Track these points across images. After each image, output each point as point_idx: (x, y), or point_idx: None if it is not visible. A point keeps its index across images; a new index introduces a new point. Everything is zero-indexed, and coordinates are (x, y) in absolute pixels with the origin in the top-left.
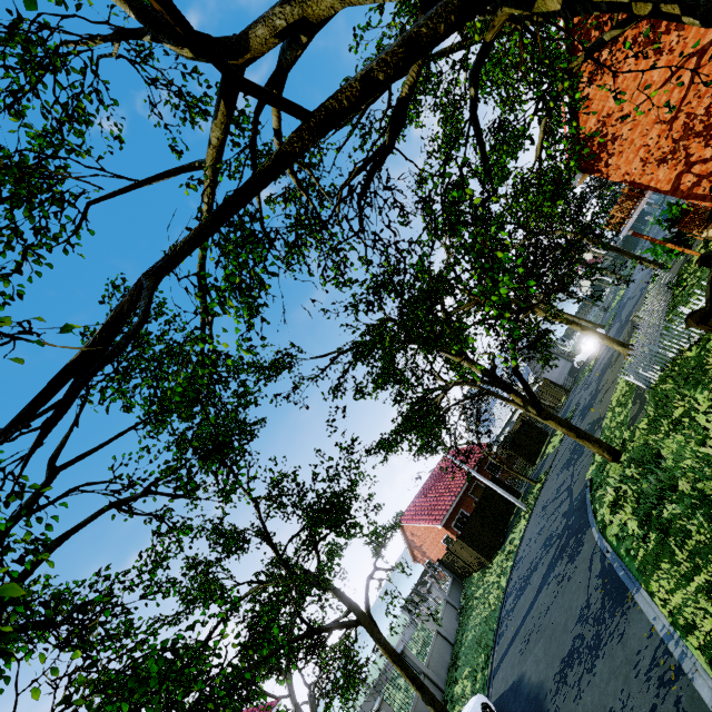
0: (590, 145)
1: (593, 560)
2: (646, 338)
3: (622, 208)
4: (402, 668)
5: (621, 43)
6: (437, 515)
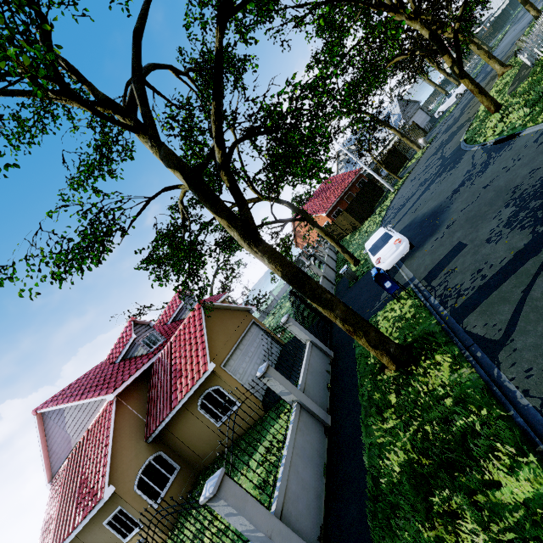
0: None
1: (475, 154)
2: (536, 39)
3: None
4: (331, 238)
5: None
6: (323, 209)
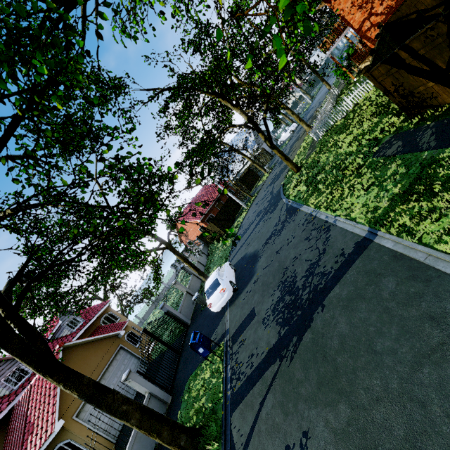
0: None
1: (283, 208)
2: (322, 119)
3: (329, 40)
4: (189, 263)
5: None
6: (198, 216)
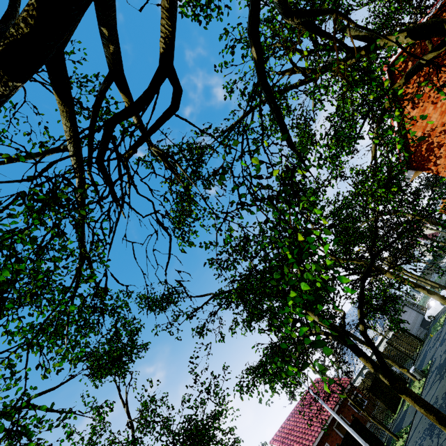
0: (418, 150)
1: None
2: None
3: None
4: None
5: (436, 81)
6: (304, 445)
